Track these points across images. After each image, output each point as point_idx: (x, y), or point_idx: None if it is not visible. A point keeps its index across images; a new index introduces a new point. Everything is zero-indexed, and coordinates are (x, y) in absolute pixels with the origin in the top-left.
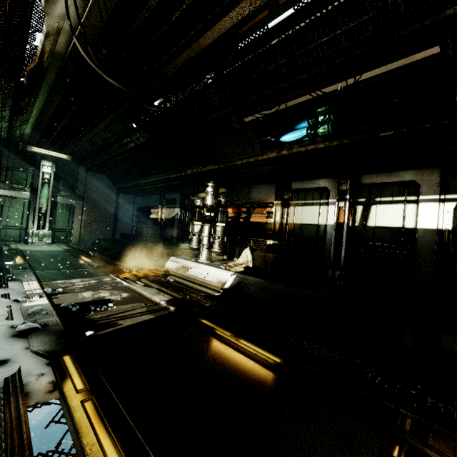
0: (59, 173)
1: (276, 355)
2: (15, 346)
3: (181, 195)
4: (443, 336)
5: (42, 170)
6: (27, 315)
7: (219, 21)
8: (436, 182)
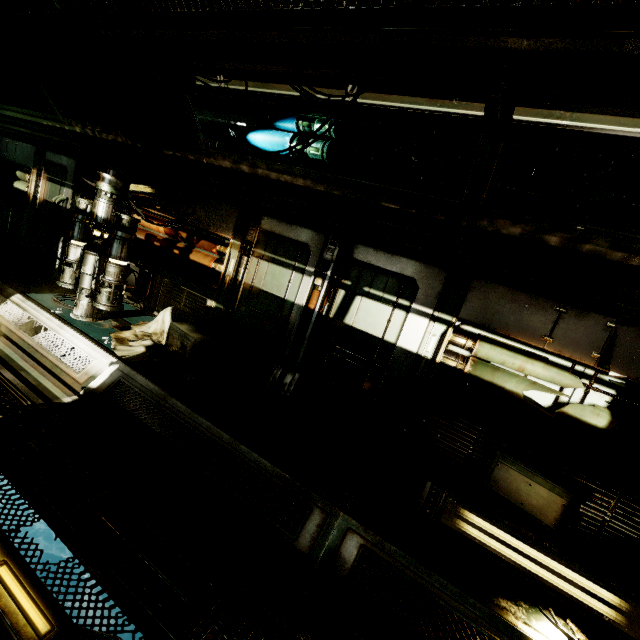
0: None
1: (54, 608)
2: None
3: (76, 164)
4: (349, 534)
5: None
6: None
7: None
8: (437, 291)
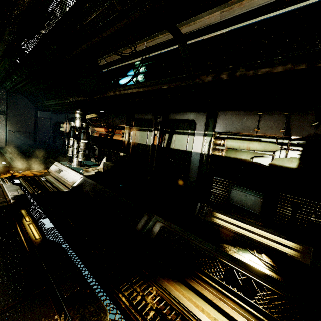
0: None
1: (42, 234)
2: None
3: None
4: (157, 222)
5: None
6: None
7: None
8: (204, 122)
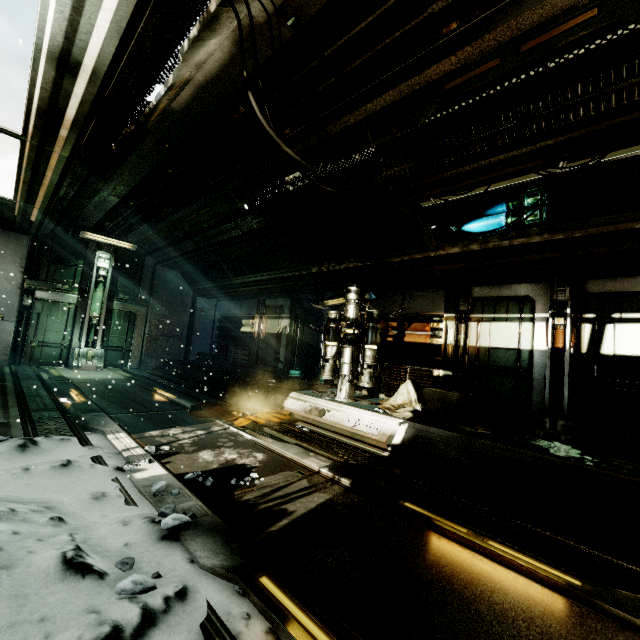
0: (118, 269)
1: (565, 571)
2: (174, 558)
3: (291, 301)
4: None
5: (97, 264)
6: (153, 497)
7: (420, 72)
8: None
